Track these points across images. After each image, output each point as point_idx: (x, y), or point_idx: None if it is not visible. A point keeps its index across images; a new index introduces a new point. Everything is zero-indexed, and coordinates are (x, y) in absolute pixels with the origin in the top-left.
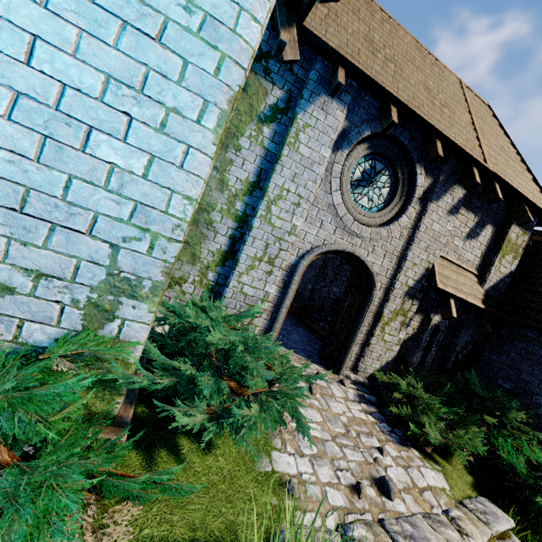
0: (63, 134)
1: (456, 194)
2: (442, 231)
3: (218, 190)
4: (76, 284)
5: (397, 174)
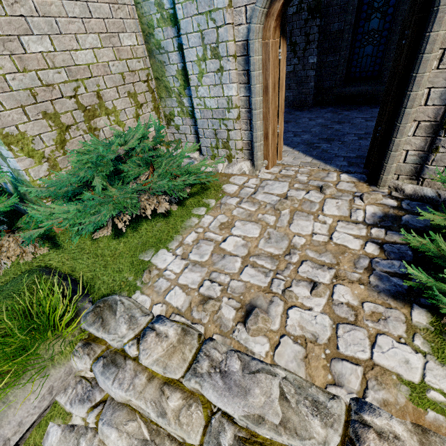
0: None
1: None
2: None
3: (145, 1)
4: None
5: None
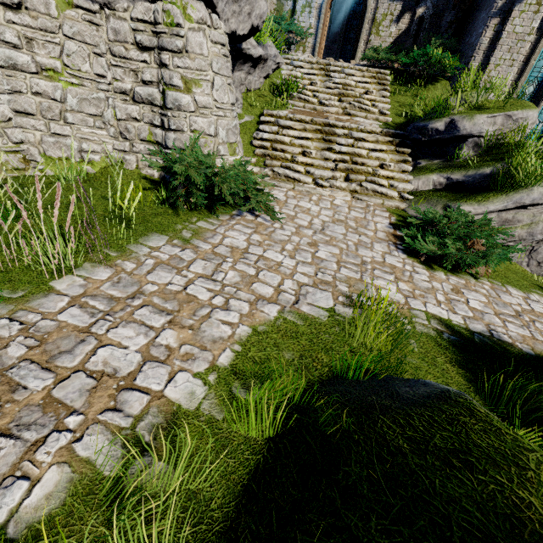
0: None
1: None
2: None
3: None
4: None
5: None
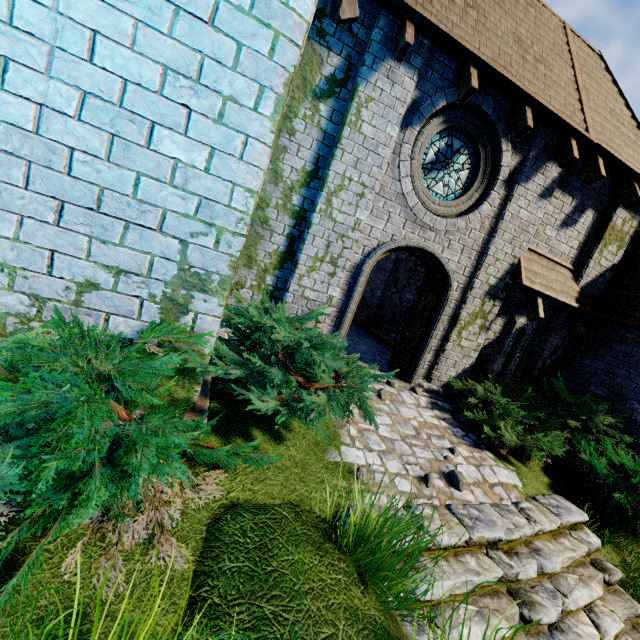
0: (129, 131)
1: (550, 173)
2: (531, 219)
3: (271, 183)
4: (152, 280)
5: (478, 153)
